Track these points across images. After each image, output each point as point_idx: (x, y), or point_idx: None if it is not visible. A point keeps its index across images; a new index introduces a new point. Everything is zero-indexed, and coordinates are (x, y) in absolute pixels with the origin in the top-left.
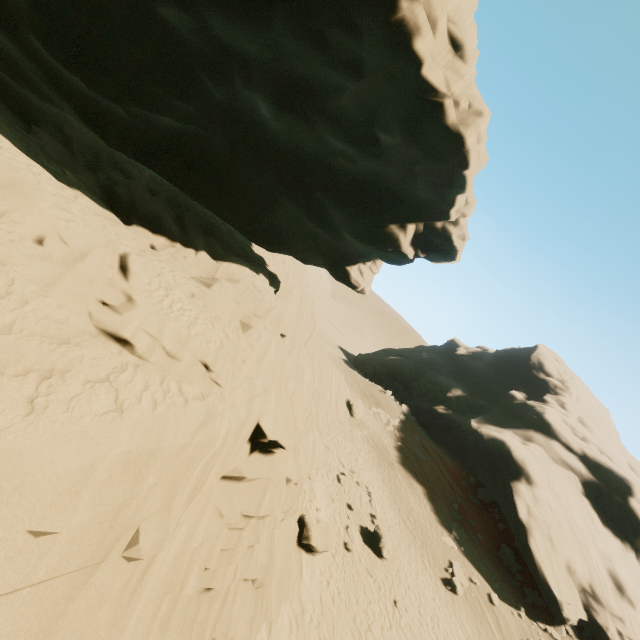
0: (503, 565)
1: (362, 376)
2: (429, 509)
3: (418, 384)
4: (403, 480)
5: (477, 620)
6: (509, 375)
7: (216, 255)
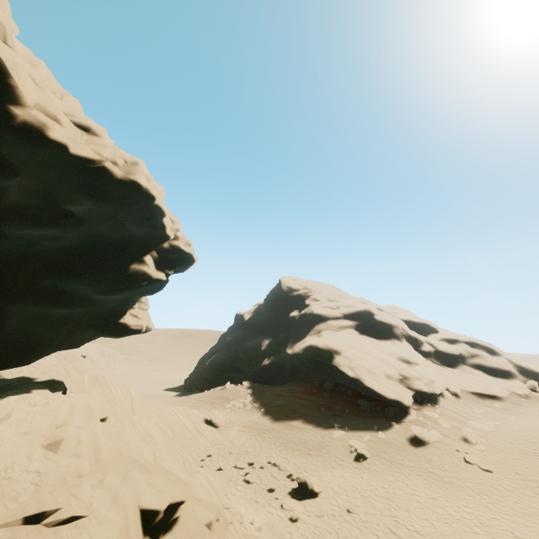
0: (368, 412)
1: (200, 393)
2: (313, 428)
3: (241, 360)
4: (285, 430)
5: (386, 458)
6: (281, 307)
7: None
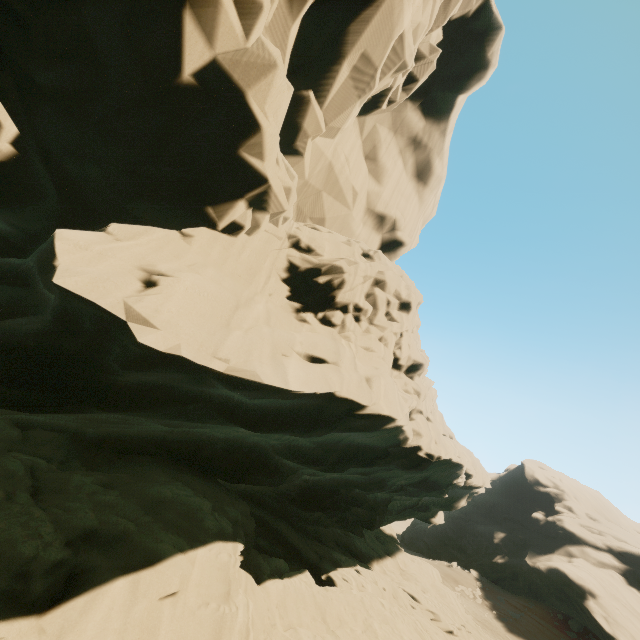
0: None
1: (425, 558)
2: None
3: (467, 541)
4: None
5: None
6: (522, 499)
7: (386, 552)
